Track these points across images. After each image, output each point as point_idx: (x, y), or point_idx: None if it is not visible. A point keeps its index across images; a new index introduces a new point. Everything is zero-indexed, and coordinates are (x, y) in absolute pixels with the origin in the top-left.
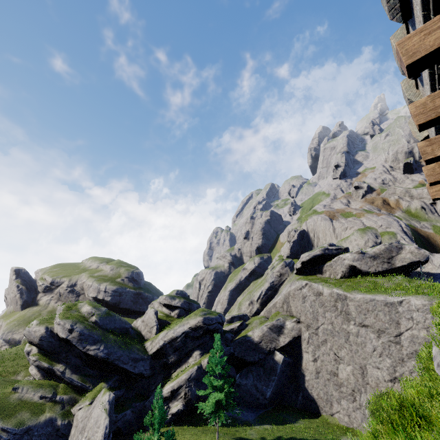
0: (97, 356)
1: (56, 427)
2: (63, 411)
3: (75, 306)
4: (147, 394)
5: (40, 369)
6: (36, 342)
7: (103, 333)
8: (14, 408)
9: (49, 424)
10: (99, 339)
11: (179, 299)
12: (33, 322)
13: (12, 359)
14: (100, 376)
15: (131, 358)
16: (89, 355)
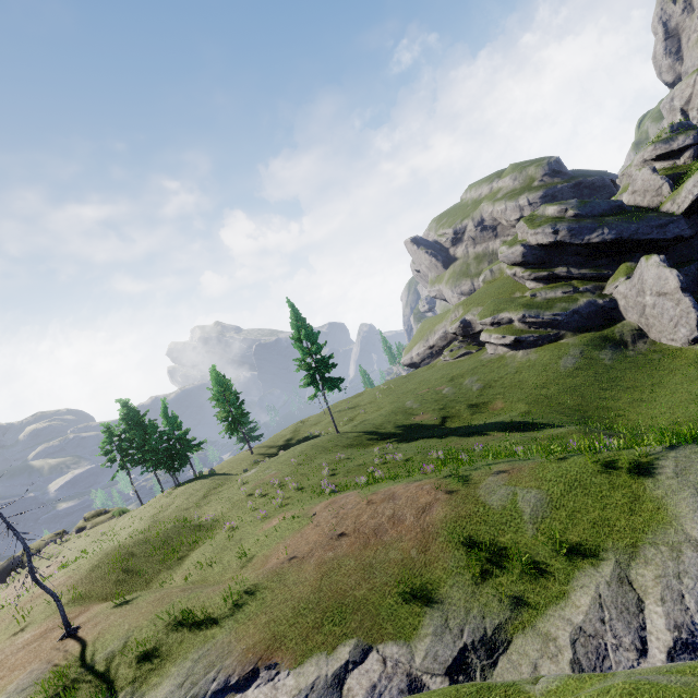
0: (605, 241)
1: (599, 306)
2: (596, 295)
3: (534, 217)
4: (693, 259)
5: (537, 281)
6: (520, 261)
7: (595, 220)
8: (547, 304)
9: (590, 305)
10: (594, 226)
11: (684, 135)
12: (501, 249)
13: (494, 291)
14: (613, 262)
15: (653, 227)
16: (591, 246)
